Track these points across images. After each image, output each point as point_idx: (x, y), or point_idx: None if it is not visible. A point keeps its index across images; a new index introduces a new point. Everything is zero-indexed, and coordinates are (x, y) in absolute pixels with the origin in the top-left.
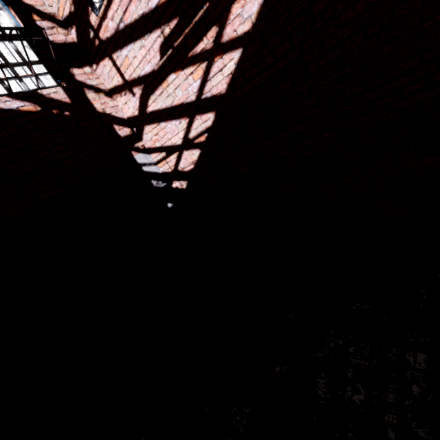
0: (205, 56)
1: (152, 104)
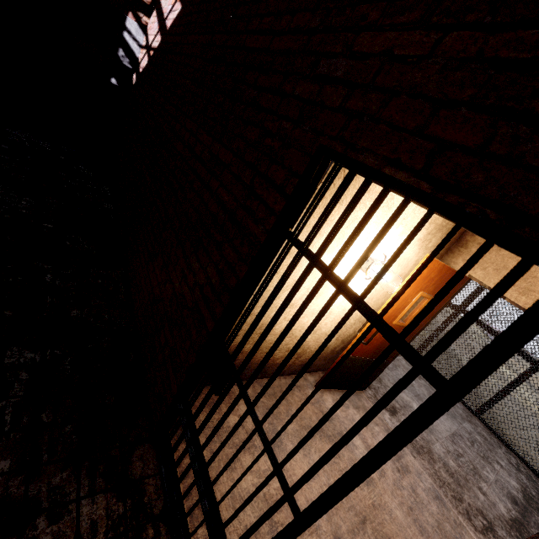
0: None
1: None
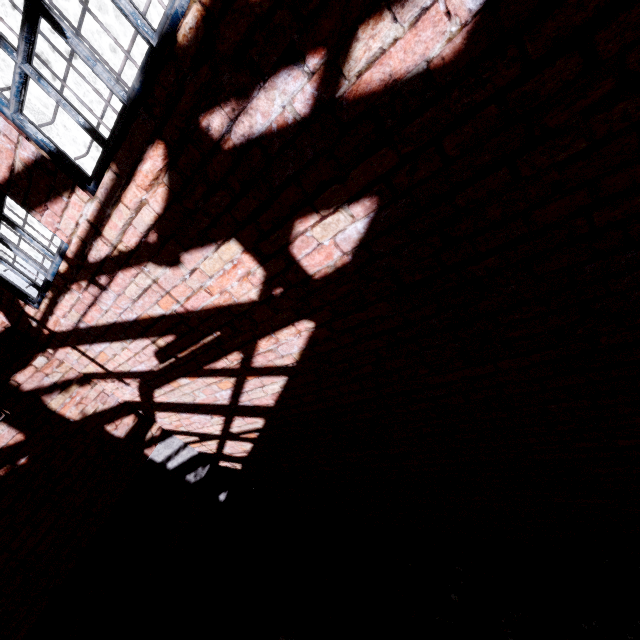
0: (230, 373)
1: (161, 397)
